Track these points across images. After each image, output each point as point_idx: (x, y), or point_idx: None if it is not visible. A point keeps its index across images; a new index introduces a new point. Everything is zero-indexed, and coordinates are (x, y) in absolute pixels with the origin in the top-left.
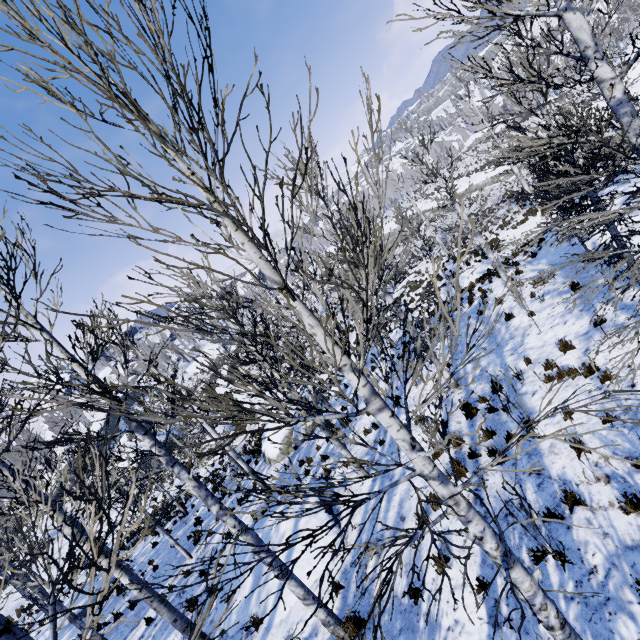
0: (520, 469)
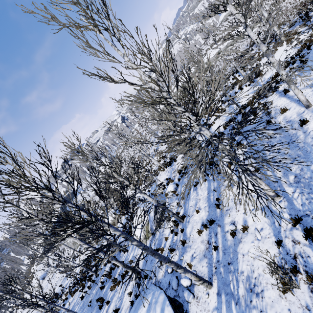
0: None
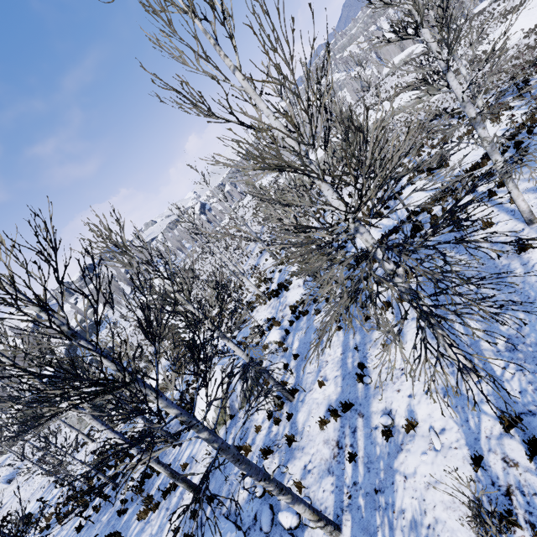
0: None
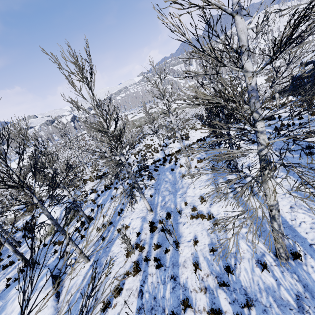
0: (167, 274)
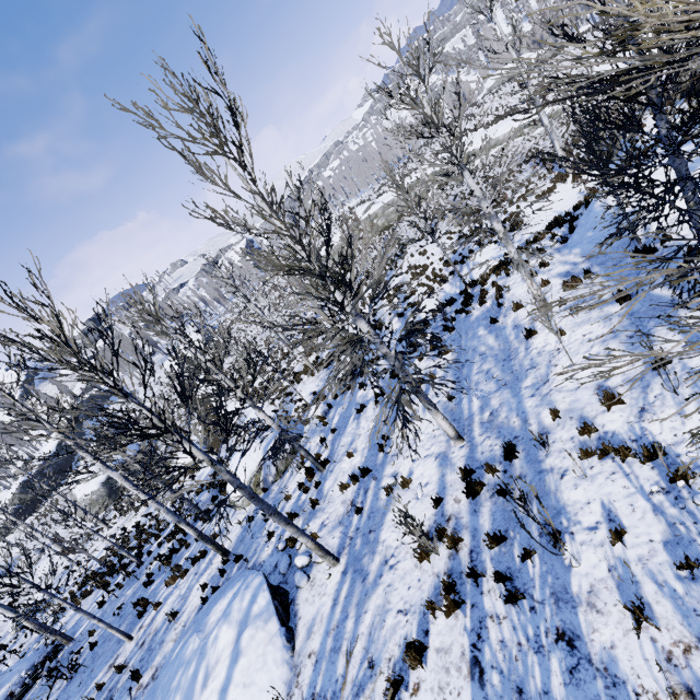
0: (542, 624)
